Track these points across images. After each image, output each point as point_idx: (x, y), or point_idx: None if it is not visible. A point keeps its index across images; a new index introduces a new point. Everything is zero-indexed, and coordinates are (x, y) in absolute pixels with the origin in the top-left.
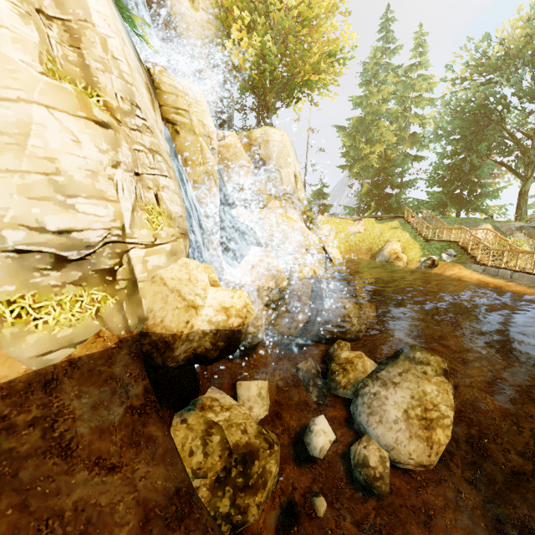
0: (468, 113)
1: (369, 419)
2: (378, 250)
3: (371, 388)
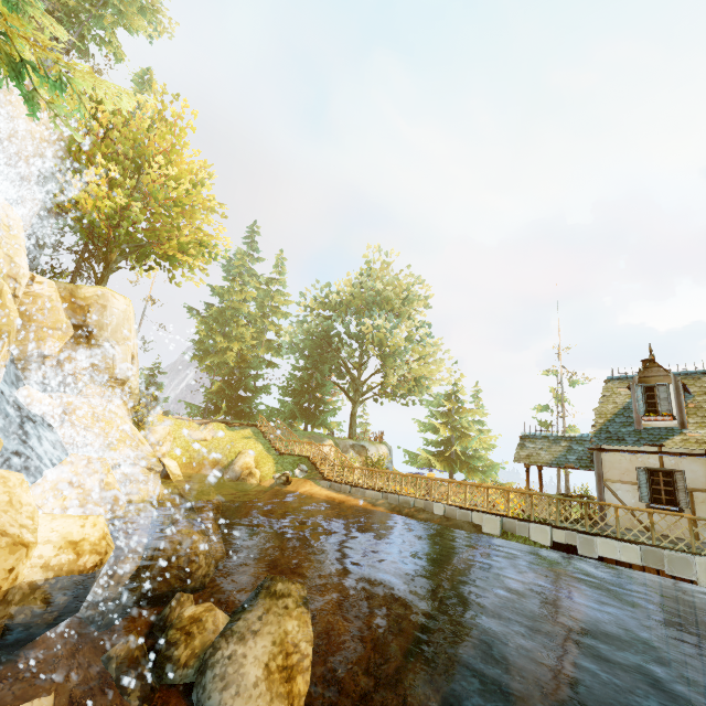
0: (316, 337)
1: (223, 696)
2: (227, 463)
3: (225, 650)
